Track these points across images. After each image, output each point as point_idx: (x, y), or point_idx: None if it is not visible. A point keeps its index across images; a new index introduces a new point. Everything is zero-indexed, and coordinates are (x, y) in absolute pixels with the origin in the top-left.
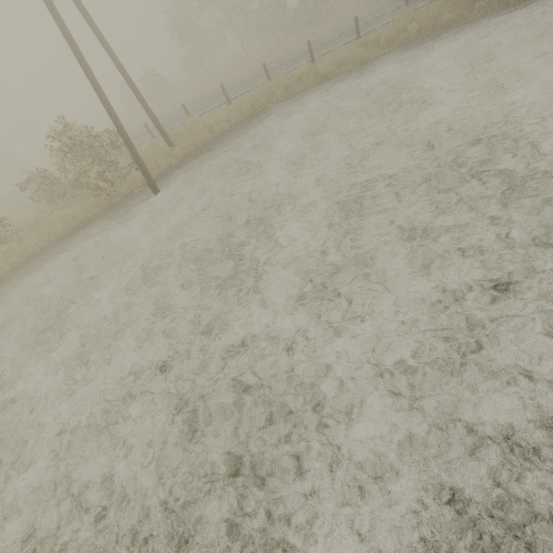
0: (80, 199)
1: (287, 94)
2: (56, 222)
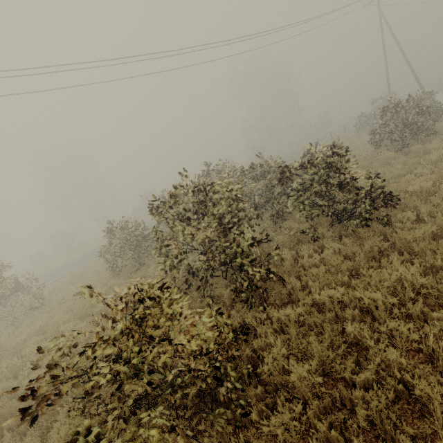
0: None
1: None
2: None
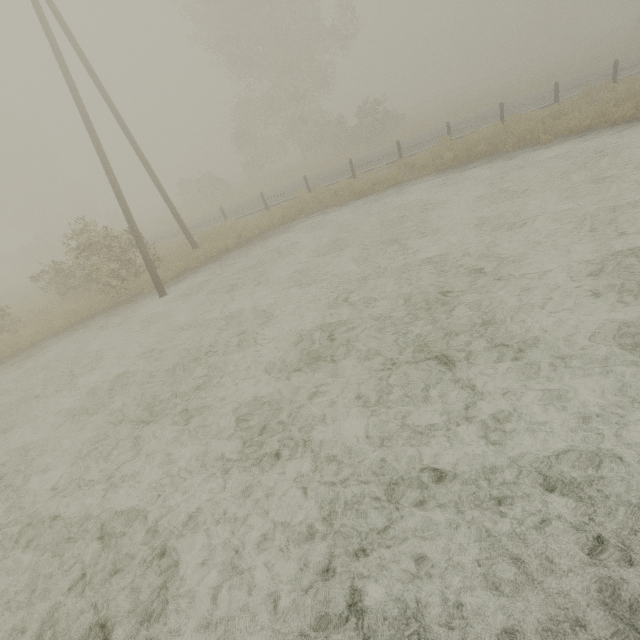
0: (91, 293)
1: (320, 207)
2: (58, 315)
